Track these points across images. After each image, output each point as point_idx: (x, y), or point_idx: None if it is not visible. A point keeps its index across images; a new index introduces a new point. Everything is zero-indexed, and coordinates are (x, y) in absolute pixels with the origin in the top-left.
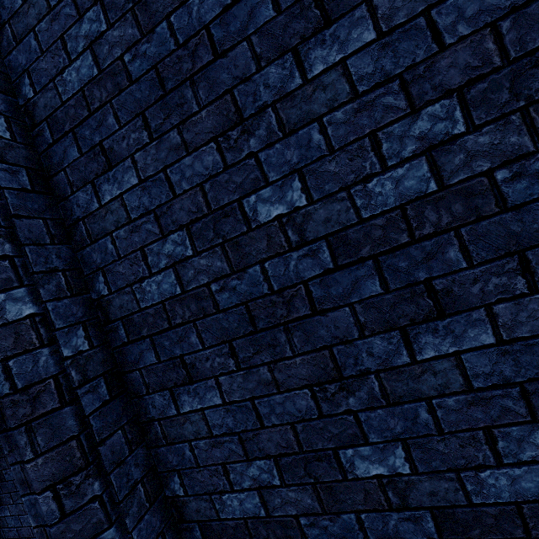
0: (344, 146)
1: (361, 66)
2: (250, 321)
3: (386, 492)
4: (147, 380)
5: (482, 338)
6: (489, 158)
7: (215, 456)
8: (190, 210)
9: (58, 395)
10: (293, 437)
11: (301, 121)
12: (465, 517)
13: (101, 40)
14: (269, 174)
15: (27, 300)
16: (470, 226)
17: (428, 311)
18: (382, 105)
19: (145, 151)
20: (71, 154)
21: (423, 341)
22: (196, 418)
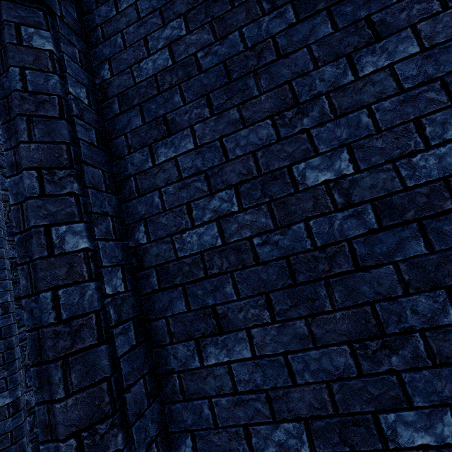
0: (390, 127)
1: (406, 70)
2: (290, 274)
3: None
4: (173, 329)
5: None
6: None
7: (237, 416)
8: (241, 172)
9: (97, 331)
10: (328, 397)
11: (352, 107)
12: None
13: (179, 41)
14: (319, 147)
15: (84, 234)
16: None
17: None
18: (425, 99)
19: (204, 123)
20: (134, 122)
21: None
22: (221, 372)
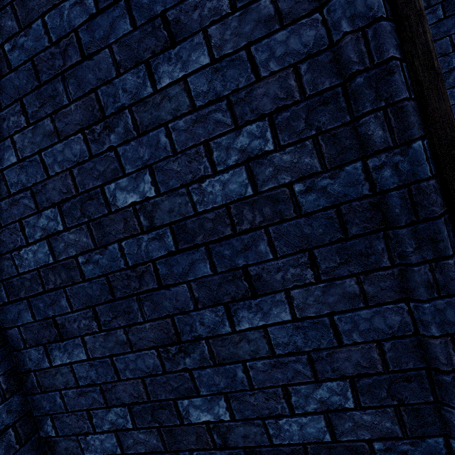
0: (184, 149)
1: (198, 85)
2: (110, 290)
3: (212, 434)
4: (25, 336)
5: (283, 316)
6: (290, 173)
7: (81, 403)
8: (61, 190)
9: None
10: (143, 389)
11: (152, 124)
12: (268, 454)
13: None
14: (126, 167)
15: None
16: (275, 226)
17: (244, 291)
18: (214, 120)
19: (23, 133)
20: None
21: (240, 315)
22: (66, 371)
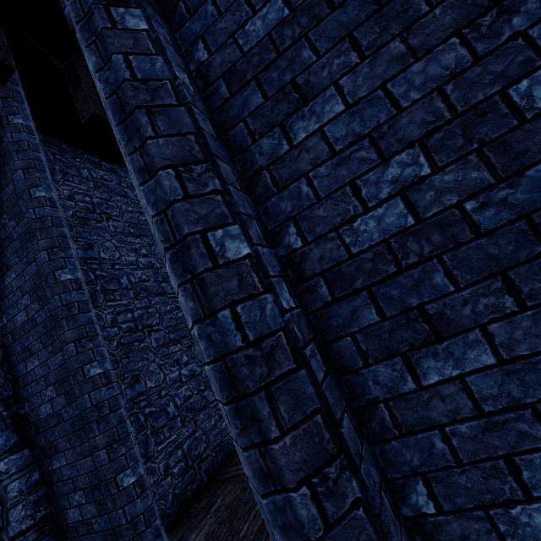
0: None
1: None
2: (537, 238)
3: None
4: (364, 346)
5: None
6: None
7: (490, 446)
8: (424, 120)
9: (291, 353)
10: None
11: None
12: None
13: None
14: None
15: (243, 238)
16: None
17: None
18: None
19: (353, 72)
20: (252, 102)
21: None
22: (451, 391)
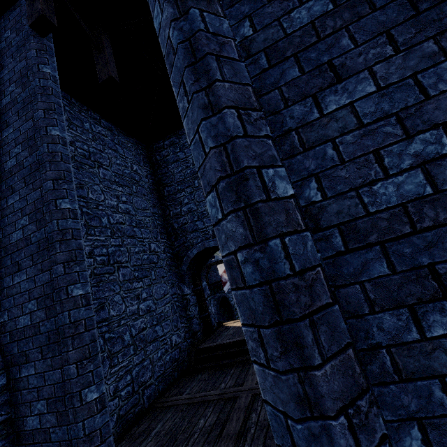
0: None
1: None
2: None
3: None
4: (372, 295)
5: None
6: None
7: None
8: None
9: (327, 288)
10: None
11: None
12: None
13: None
14: None
15: (288, 180)
16: None
17: None
18: None
19: (387, 62)
20: (289, 74)
21: None
22: None
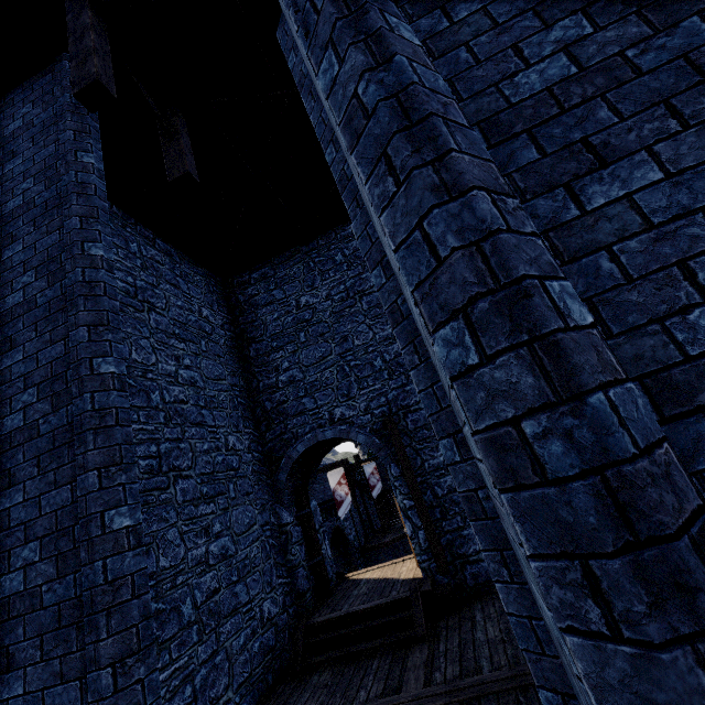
0: None
1: None
2: None
3: None
4: None
5: None
6: None
7: None
8: None
9: (687, 479)
10: None
11: None
12: None
13: (583, 42)
14: None
15: (579, 300)
16: None
17: None
18: None
19: (674, 140)
20: (522, 157)
21: None
22: None
